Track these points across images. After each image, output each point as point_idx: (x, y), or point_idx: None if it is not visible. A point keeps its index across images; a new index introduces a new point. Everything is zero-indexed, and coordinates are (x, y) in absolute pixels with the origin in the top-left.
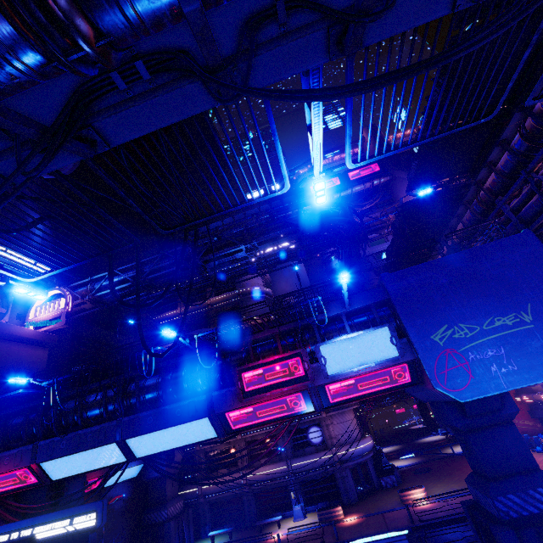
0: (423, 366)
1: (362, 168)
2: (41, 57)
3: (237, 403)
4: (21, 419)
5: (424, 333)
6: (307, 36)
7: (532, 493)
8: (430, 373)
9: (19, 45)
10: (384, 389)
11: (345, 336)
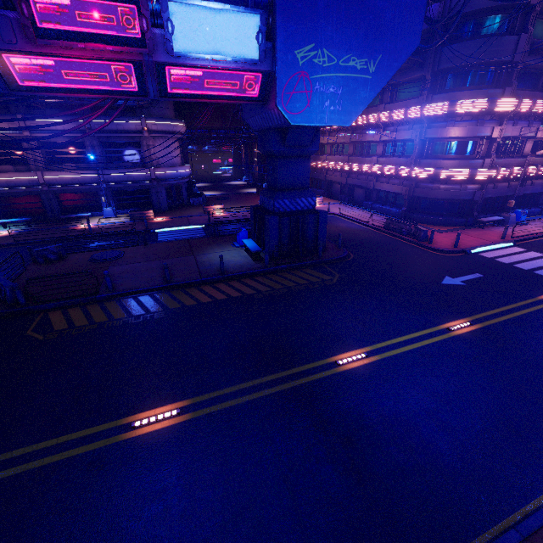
0: (276, 81)
1: None
2: None
3: (23, 43)
4: None
5: (291, 45)
6: None
7: (298, 200)
8: (279, 90)
9: None
10: (230, 96)
11: (207, 2)
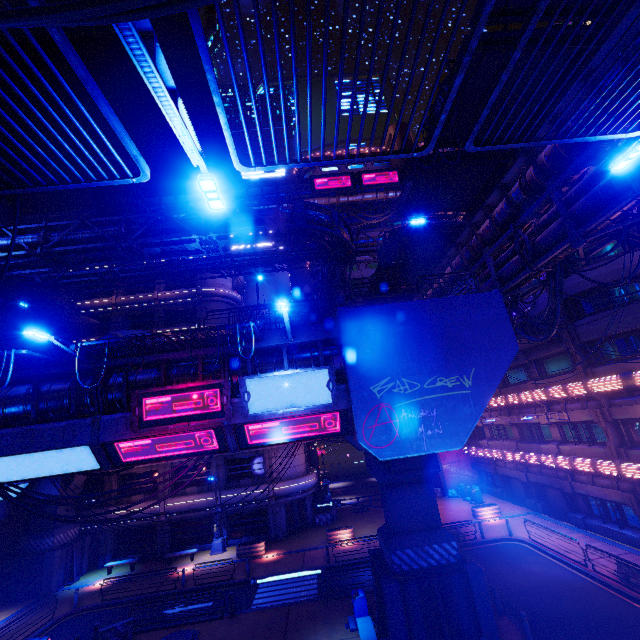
0: (354, 418)
1: (380, 173)
2: None
3: (131, 432)
4: None
5: (365, 383)
6: None
7: (427, 549)
8: (358, 426)
9: None
10: (311, 435)
11: (278, 372)
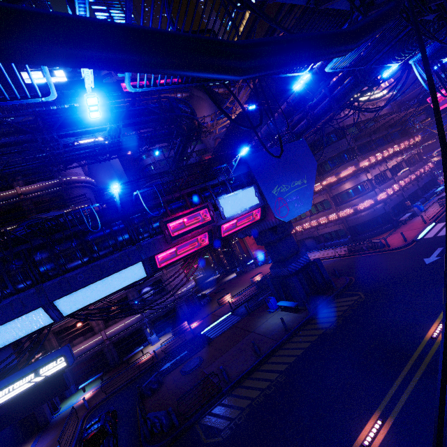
0: (270, 207)
1: (168, 79)
2: None
3: (164, 246)
4: None
5: (269, 190)
6: None
7: (299, 260)
8: (273, 210)
9: None
10: (248, 224)
11: (233, 193)
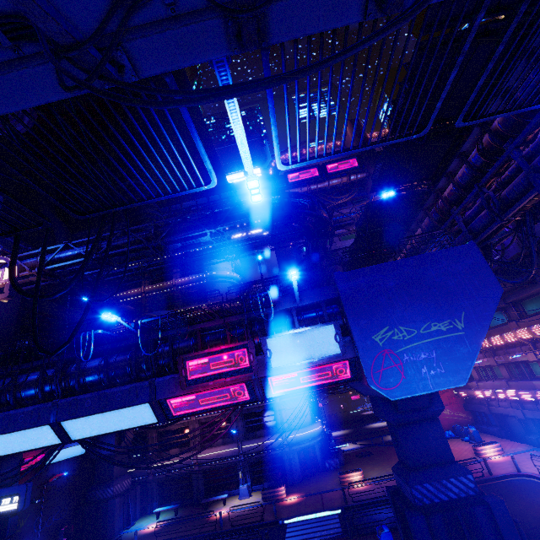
0: (362, 365)
1: (341, 162)
2: None
3: (179, 390)
4: None
5: (367, 333)
6: (202, 23)
7: (445, 482)
8: (367, 372)
9: None
10: (325, 383)
11: (292, 331)
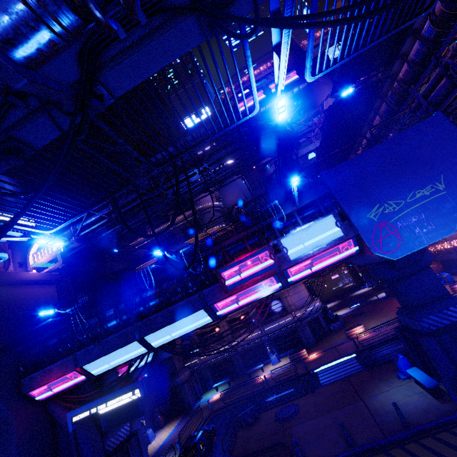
0: (363, 240)
1: None
2: (80, 19)
3: (223, 295)
4: (56, 340)
5: (361, 214)
6: None
7: (445, 312)
8: (369, 244)
9: (62, 10)
10: (334, 262)
11: (300, 228)
